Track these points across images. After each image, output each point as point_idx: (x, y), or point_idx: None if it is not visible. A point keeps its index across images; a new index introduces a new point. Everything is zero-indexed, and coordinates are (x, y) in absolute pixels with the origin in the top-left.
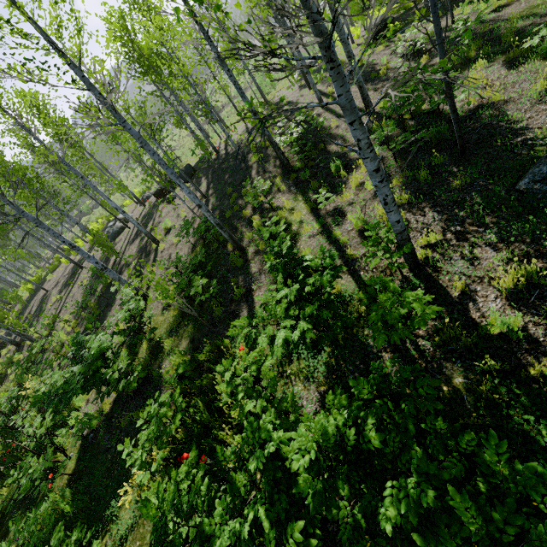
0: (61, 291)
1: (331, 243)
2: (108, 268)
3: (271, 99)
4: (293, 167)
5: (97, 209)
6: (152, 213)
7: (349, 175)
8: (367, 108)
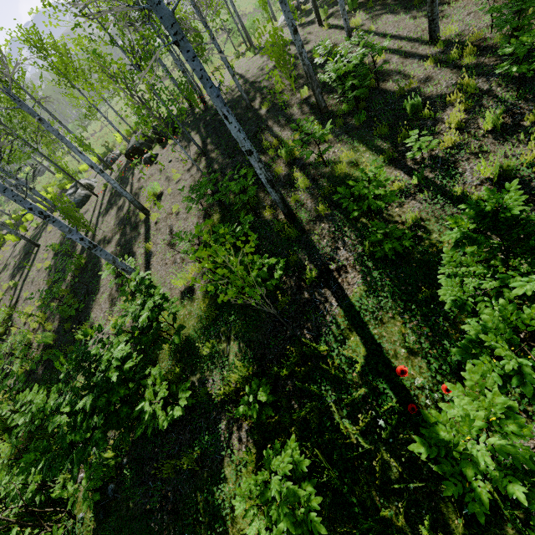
0: (13, 275)
1: (450, 203)
2: (97, 246)
3: (256, 45)
4: (335, 112)
5: (42, 177)
6: (126, 177)
7: (436, 116)
8: (431, 35)
